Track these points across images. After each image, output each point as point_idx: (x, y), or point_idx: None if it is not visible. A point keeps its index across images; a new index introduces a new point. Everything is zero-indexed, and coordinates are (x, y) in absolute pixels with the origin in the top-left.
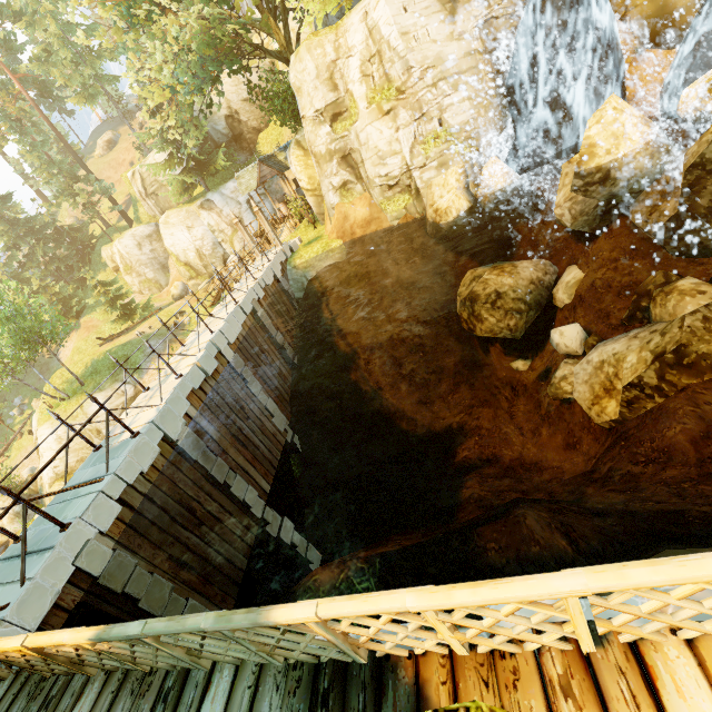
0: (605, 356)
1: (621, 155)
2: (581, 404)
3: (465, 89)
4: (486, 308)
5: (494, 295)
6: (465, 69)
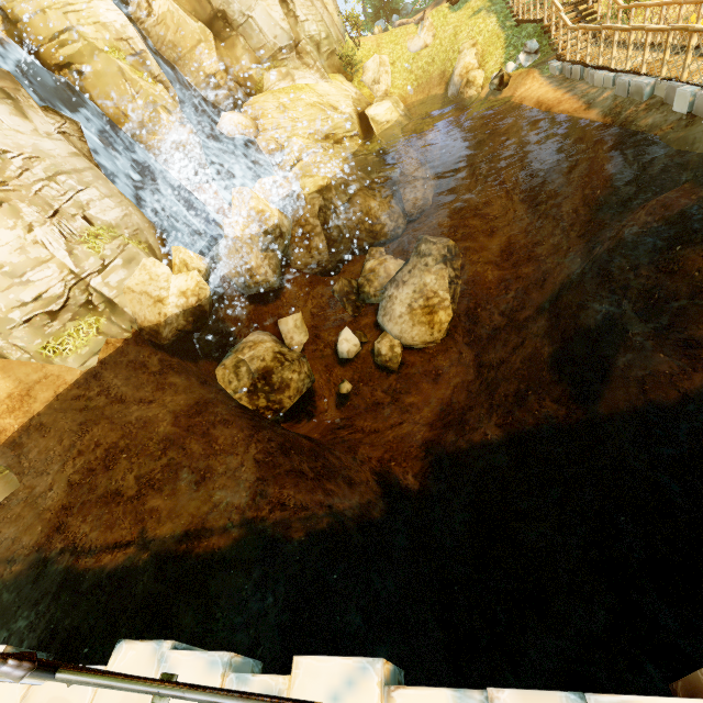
0: (408, 300)
1: (278, 216)
2: (425, 339)
3: (96, 187)
4: (288, 366)
5: (279, 355)
6: (81, 168)
